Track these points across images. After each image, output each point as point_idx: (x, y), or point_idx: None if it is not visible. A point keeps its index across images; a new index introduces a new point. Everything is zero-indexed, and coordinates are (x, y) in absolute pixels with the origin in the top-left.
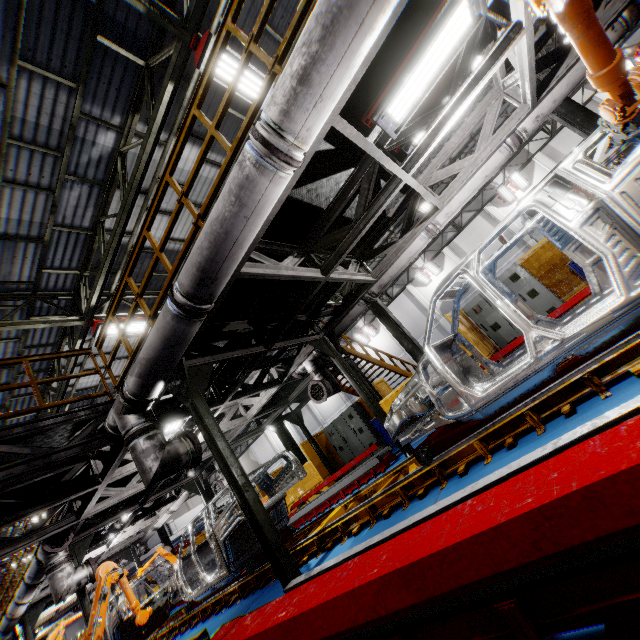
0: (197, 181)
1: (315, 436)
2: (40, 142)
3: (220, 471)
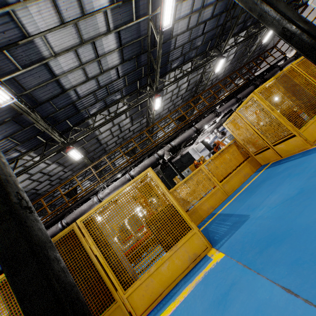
0: (36, 167)
1: None
2: None
3: None
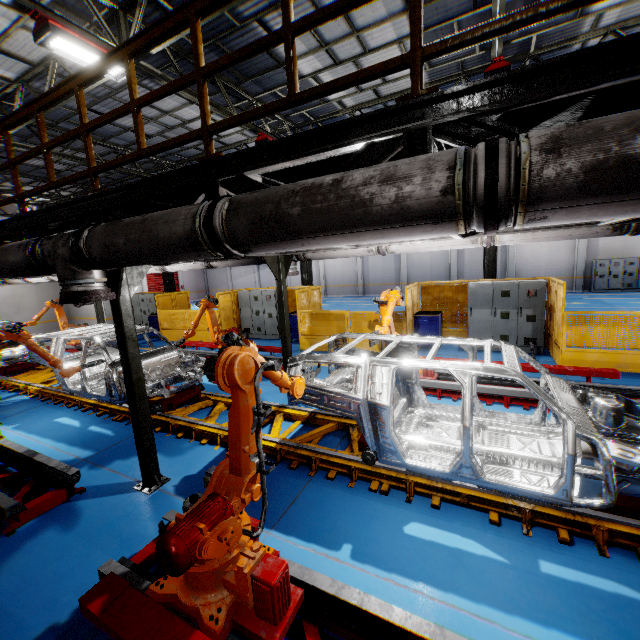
0: None
1: None
2: None
3: None
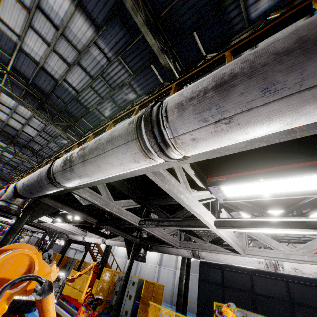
0: None
1: (67, 257)
2: (49, 134)
3: (26, 235)
